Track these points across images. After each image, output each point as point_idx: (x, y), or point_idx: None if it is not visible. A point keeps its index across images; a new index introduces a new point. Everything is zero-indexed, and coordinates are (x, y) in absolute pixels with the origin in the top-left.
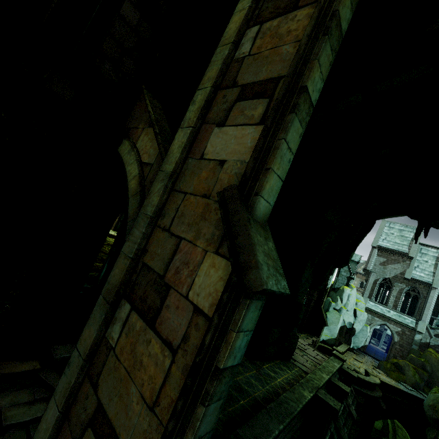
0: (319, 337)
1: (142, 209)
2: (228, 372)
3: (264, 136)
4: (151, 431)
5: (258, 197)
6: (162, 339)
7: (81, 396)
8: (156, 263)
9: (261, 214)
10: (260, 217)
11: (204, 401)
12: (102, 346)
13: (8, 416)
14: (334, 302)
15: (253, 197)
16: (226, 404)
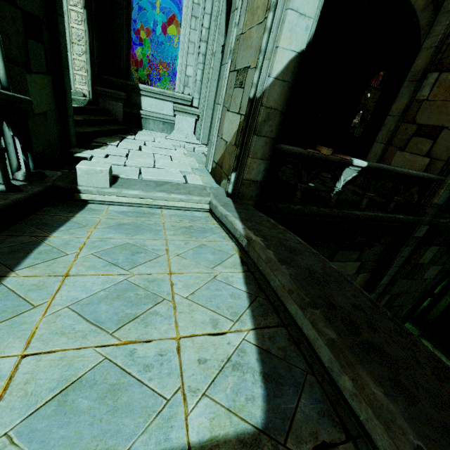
0: None
1: (441, 11)
2: None
3: None
4: None
5: None
6: None
7: (400, 132)
8: None
9: None
10: None
11: None
12: (413, 104)
13: None
14: None
15: None
16: None
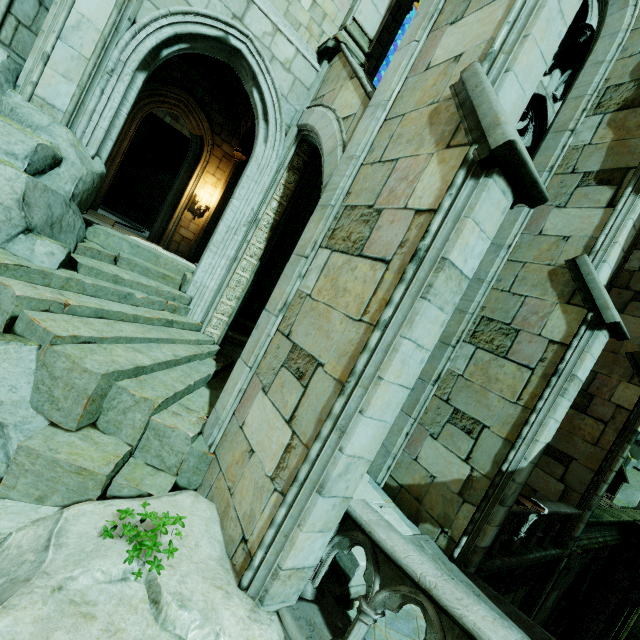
0: (614, 496)
1: None
2: (636, 434)
3: None
4: (596, 452)
5: None
6: (594, 418)
7: None
8: None
9: None
10: None
11: (627, 442)
12: None
13: None
14: (635, 458)
15: None
16: None
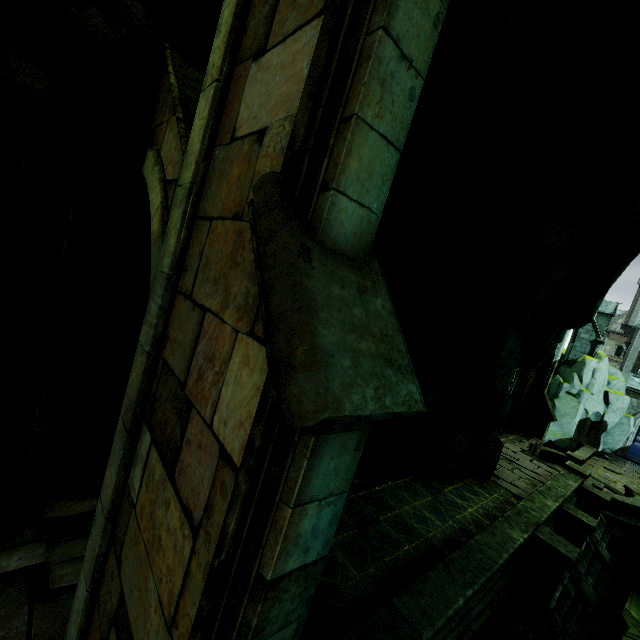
0: (542, 439)
1: (158, 264)
2: (295, 578)
3: (329, 32)
4: None
5: (329, 195)
6: (182, 503)
7: (107, 573)
8: (176, 359)
9: (349, 235)
10: (348, 244)
11: (242, 639)
12: (125, 498)
13: (58, 576)
14: (567, 382)
15: (319, 197)
16: (380, 551)
